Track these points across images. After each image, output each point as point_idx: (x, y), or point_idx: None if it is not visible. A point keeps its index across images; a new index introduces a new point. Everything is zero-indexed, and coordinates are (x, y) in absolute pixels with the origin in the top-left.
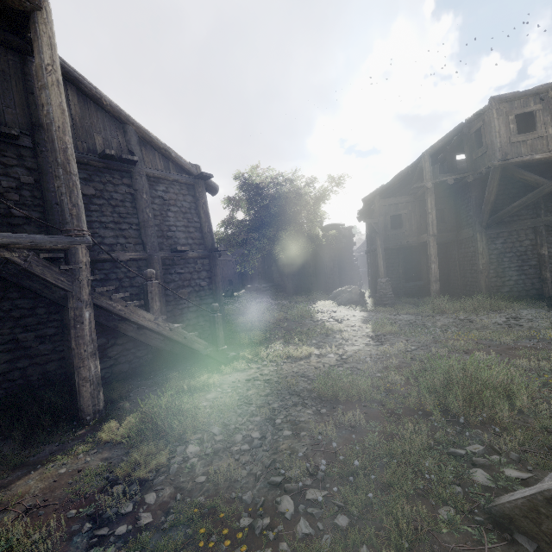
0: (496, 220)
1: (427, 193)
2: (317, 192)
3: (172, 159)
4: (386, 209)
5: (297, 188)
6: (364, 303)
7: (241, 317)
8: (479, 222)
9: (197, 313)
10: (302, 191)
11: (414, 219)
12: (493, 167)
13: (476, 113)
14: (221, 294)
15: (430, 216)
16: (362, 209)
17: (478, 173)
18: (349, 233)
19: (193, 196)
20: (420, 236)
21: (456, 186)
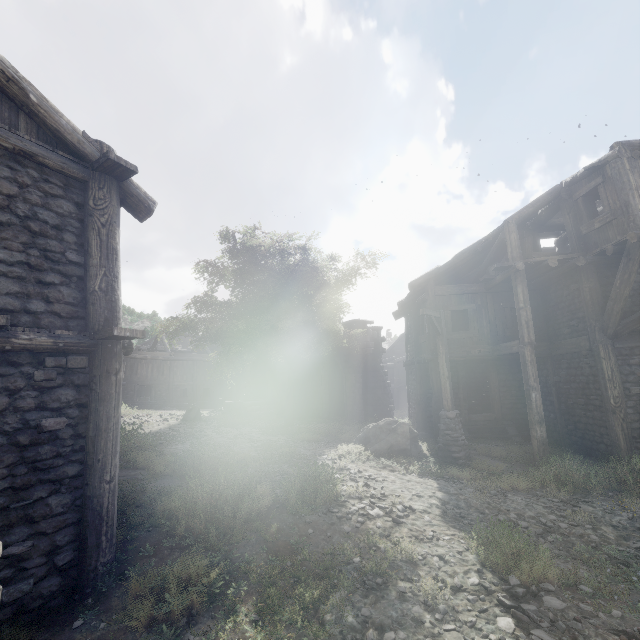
0: (630, 326)
1: (516, 278)
2: (340, 272)
3: (30, 106)
4: (445, 300)
5: (313, 261)
6: (418, 452)
7: (173, 494)
8: (602, 327)
9: (5, 516)
10: (319, 264)
11: (486, 318)
12: (636, 240)
13: (592, 165)
14: (110, 449)
15: (524, 312)
16: (406, 299)
17: (593, 254)
18: (378, 335)
19: (79, 204)
20: (500, 345)
21: (552, 274)
